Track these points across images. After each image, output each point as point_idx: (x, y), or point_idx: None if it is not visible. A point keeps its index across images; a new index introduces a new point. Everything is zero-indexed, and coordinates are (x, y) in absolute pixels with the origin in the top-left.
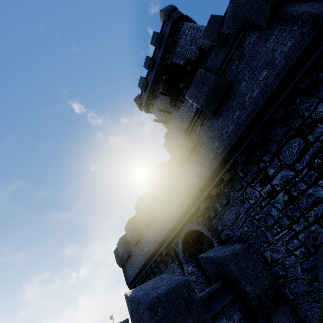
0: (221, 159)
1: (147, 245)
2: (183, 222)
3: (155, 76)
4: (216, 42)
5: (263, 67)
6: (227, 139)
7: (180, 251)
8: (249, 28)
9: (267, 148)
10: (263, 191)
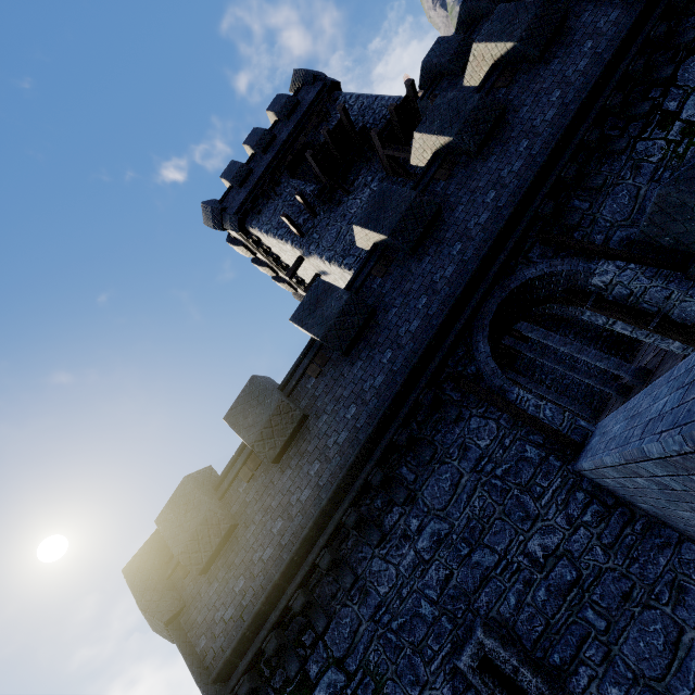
0: (579, 104)
1: (345, 418)
2: (497, 266)
3: (273, 160)
4: (454, 63)
5: None
6: (580, 78)
7: (489, 360)
8: None
9: (654, 77)
10: (670, 134)
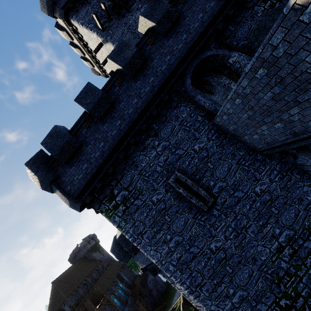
0: None
1: (132, 103)
2: (198, 47)
3: None
4: None
5: None
6: None
7: (190, 85)
8: None
9: None
10: (266, 5)
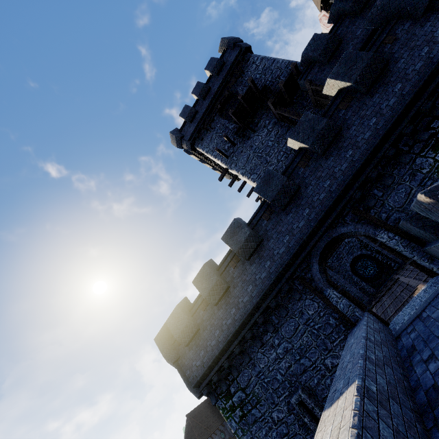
0: (385, 132)
1: (247, 291)
2: (326, 226)
3: (209, 105)
4: (323, 56)
5: (423, 45)
6: (389, 112)
7: (317, 273)
8: (399, 19)
9: (436, 114)
10: (437, 155)
